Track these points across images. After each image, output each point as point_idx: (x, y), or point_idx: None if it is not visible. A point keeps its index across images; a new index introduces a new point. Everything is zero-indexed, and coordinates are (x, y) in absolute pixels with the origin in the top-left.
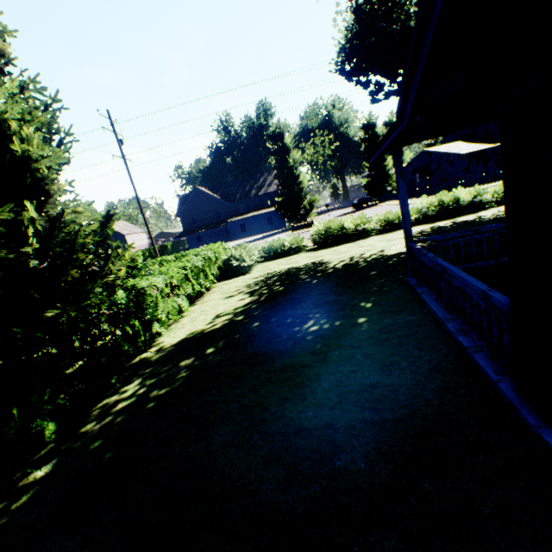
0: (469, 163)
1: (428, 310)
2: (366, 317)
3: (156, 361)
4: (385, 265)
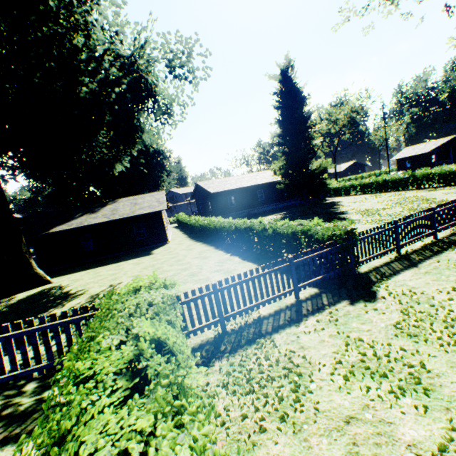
0: None
1: None
2: None
3: None
4: None
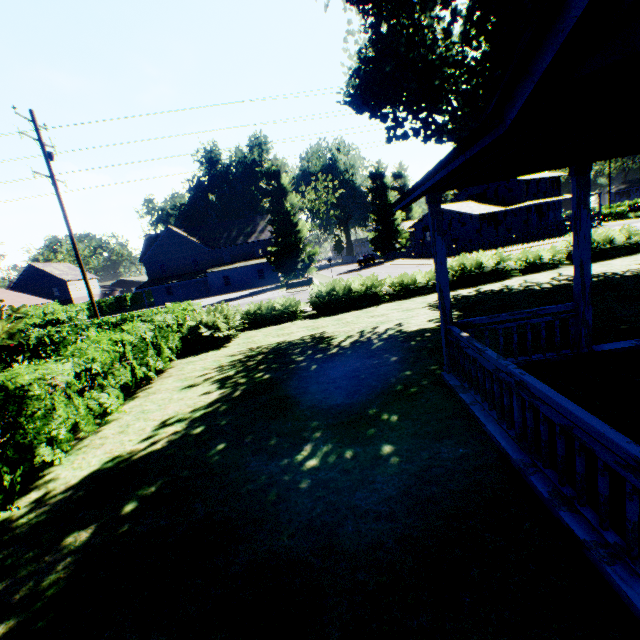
0: (481, 225)
1: (485, 434)
2: (394, 444)
3: (24, 531)
4: (408, 347)
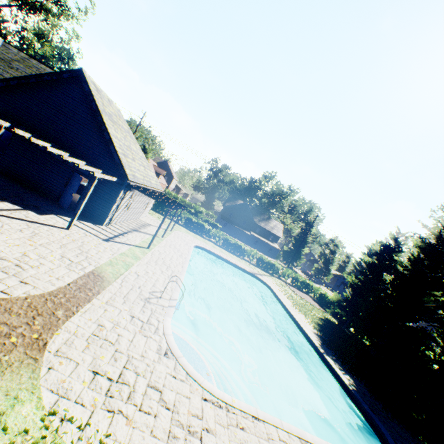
0: None
1: None
2: None
3: None
4: None
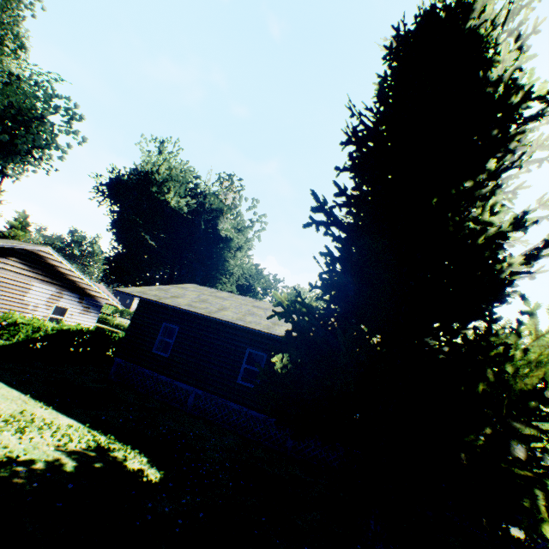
0: None
1: None
2: None
3: None
4: None
